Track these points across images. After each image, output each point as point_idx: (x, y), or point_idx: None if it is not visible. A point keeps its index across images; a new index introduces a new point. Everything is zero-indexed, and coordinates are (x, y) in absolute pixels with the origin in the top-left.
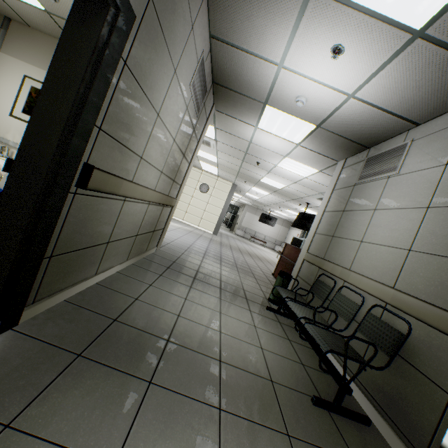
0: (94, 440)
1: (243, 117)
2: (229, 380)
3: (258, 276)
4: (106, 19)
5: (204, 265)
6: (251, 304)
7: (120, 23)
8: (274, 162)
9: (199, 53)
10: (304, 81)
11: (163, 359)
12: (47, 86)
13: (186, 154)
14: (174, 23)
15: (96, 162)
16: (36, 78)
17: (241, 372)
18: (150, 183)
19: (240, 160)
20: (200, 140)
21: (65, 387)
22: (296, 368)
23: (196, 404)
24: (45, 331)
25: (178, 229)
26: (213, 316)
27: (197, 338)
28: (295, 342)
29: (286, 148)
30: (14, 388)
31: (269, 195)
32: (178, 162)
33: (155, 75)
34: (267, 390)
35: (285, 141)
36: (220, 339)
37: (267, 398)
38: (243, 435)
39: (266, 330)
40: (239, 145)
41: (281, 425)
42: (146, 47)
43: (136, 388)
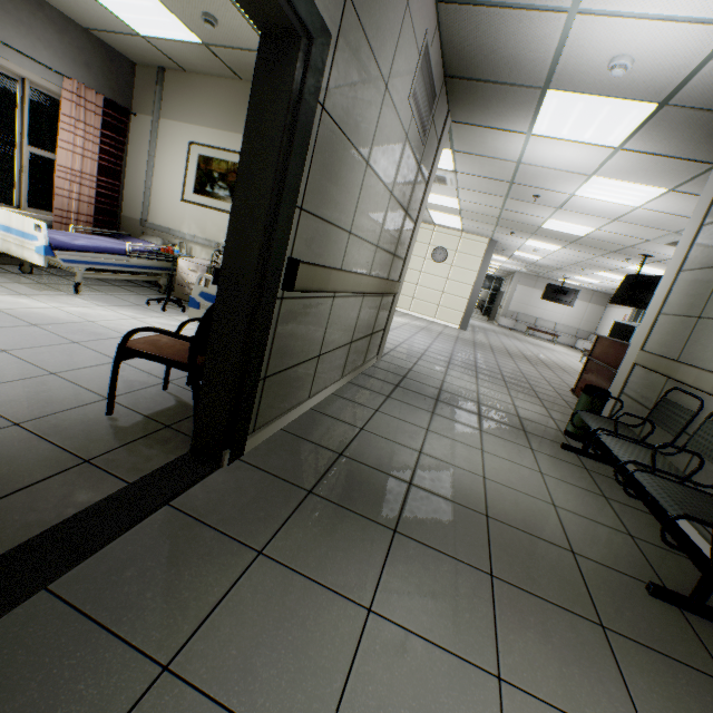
0: (343, 581)
1: (503, 123)
2: (502, 542)
3: (544, 394)
4: (298, 59)
5: (450, 380)
6: (533, 440)
7: (313, 56)
8: (568, 189)
9: (420, 39)
10: (627, 25)
11: (407, 506)
12: (242, 172)
13: (409, 209)
14: (381, 12)
15: (299, 254)
16: (201, 142)
17: (520, 534)
18: (362, 267)
19: (500, 198)
20: (429, 180)
21: (303, 524)
22: (617, 540)
23: (457, 565)
24: (270, 463)
25: (404, 327)
26: (471, 454)
27: (450, 483)
28: (615, 502)
29: (592, 159)
30: (256, 518)
31: (561, 250)
32: (399, 225)
33: (360, 106)
34: (564, 564)
35: (589, 148)
36: (485, 487)
37: (564, 573)
38: (528, 611)
39: (561, 480)
40: (498, 173)
41: (590, 611)
42: (346, 71)
43: (379, 535)
